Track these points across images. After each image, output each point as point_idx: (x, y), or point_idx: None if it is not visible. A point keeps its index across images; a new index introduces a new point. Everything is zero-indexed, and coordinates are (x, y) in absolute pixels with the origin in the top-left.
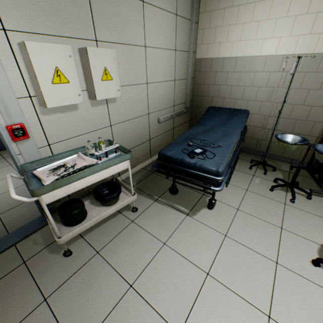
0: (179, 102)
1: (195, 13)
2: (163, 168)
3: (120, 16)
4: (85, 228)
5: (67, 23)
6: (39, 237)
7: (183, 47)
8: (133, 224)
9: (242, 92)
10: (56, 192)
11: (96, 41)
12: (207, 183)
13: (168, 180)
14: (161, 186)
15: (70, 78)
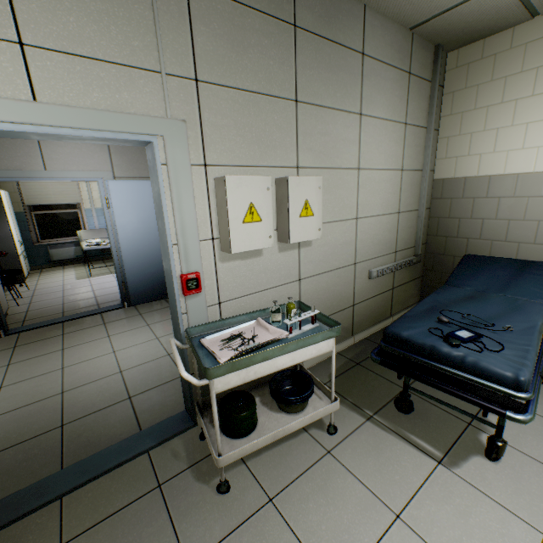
0: (404, 246)
1: (434, 118)
2: (392, 358)
3: (330, 136)
4: (256, 446)
5: (268, 151)
6: (180, 447)
7: (414, 164)
8: (331, 458)
9: (534, 230)
10: (231, 376)
11: (296, 168)
12: (493, 402)
13: (388, 383)
14: (376, 392)
15: (264, 216)
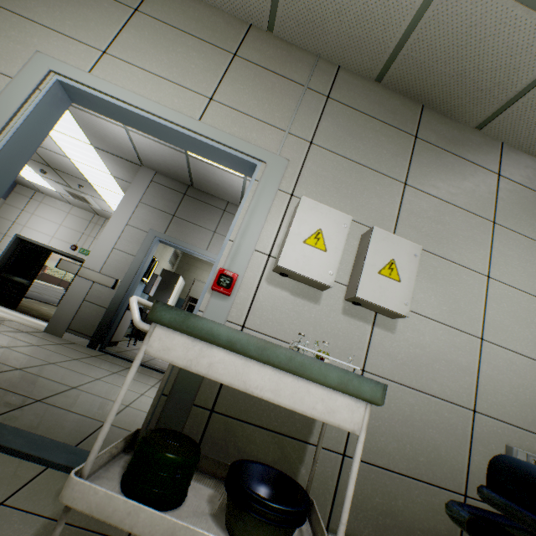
0: None
1: None
2: None
3: (445, 226)
4: (133, 521)
5: (361, 209)
6: None
7: None
8: None
9: None
10: (177, 343)
11: None
12: None
13: None
14: None
15: (330, 248)
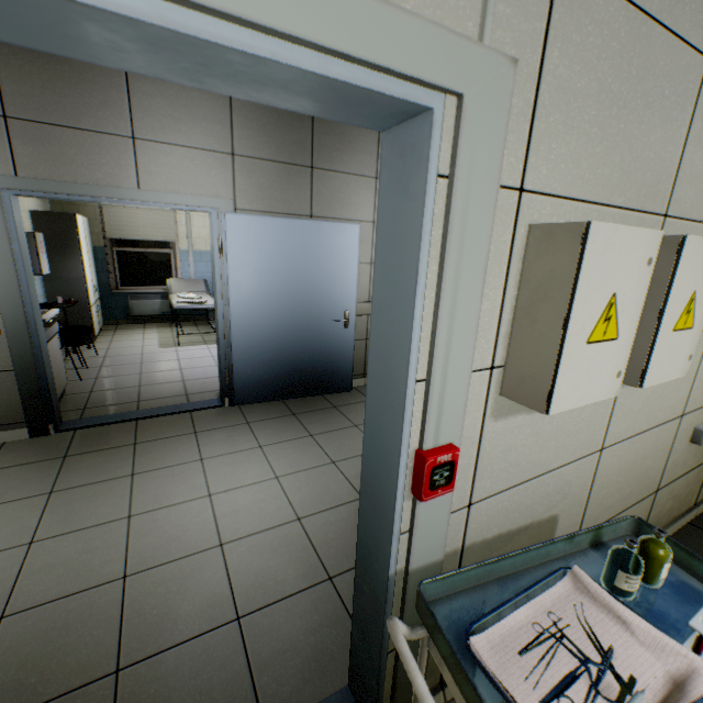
0: None
1: None
2: None
3: None
4: None
5: (632, 170)
6: None
7: None
8: None
9: None
10: None
11: (662, 217)
12: None
13: None
14: None
15: (622, 326)
